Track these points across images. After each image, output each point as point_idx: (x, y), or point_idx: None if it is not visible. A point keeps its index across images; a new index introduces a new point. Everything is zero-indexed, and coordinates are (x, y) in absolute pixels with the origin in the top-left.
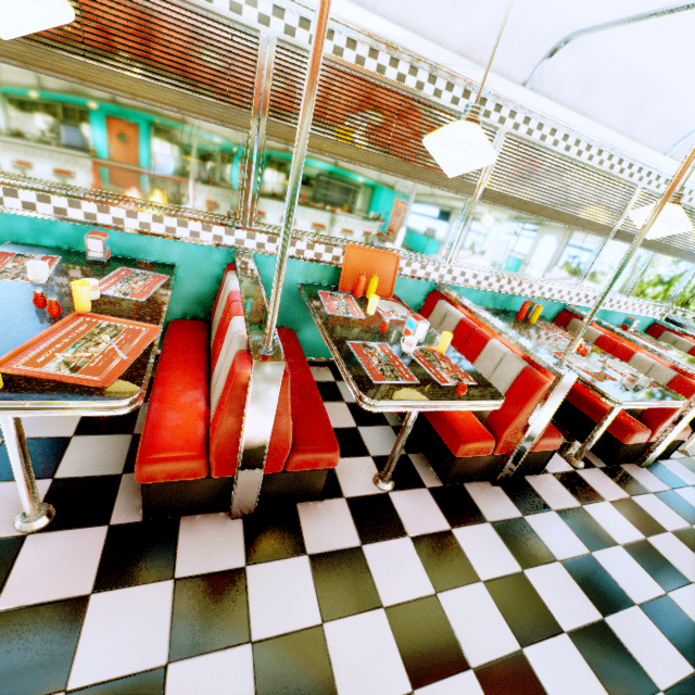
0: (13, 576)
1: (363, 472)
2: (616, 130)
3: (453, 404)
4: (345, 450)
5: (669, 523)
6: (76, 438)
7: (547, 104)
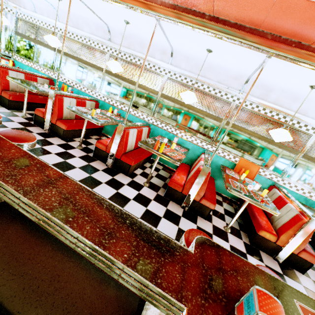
0: (142, 190)
1: (221, 223)
2: None
3: (257, 203)
4: (217, 216)
5: None
6: (154, 177)
7: None
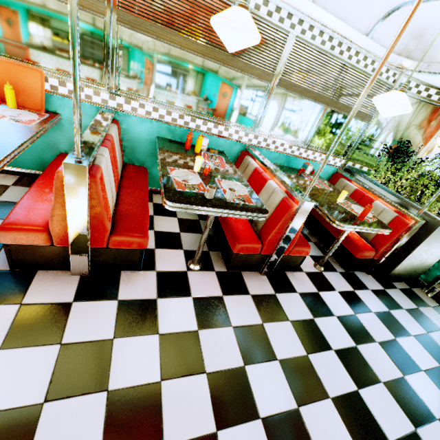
0: None
1: None
2: None
3: None
4: None
5: (240, 320)
6: None
7: None
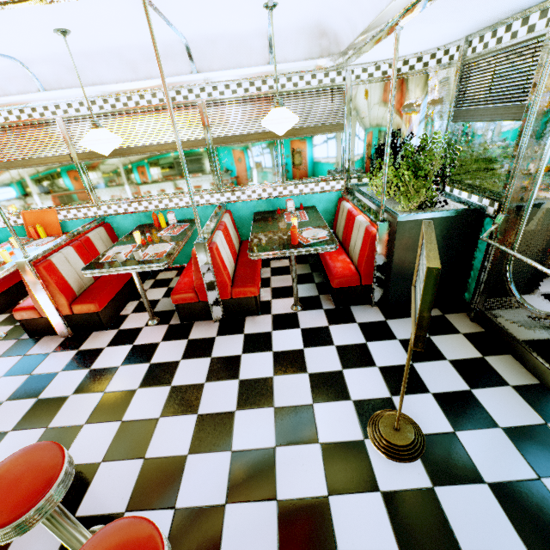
0: None
1: None
2: (131, 80)
3: None
4: (7, 323)
5: (161, 358)
6: None
7: (62, 93)
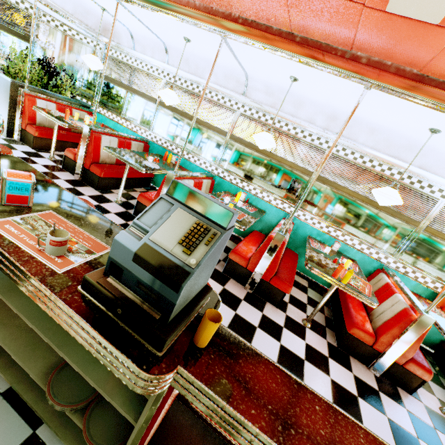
0: (306, 336)
1: (432, 400)
2: None
3: None
4: None
5: None
6: (308, 305)
7: None
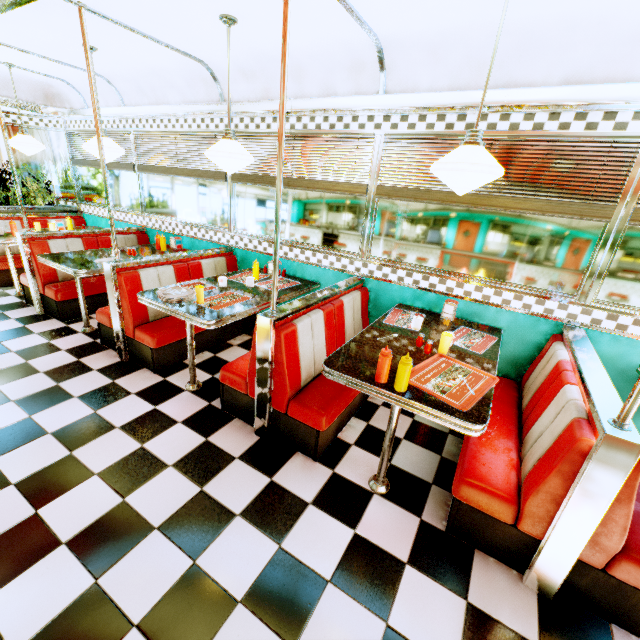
0: (365, 515)
1: None
2: None
3: None
4: None
5: None
6: (404, 441)
7: None
